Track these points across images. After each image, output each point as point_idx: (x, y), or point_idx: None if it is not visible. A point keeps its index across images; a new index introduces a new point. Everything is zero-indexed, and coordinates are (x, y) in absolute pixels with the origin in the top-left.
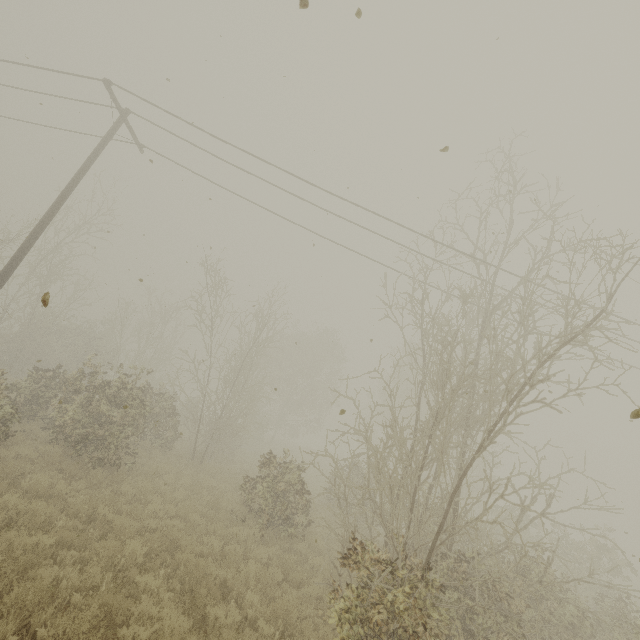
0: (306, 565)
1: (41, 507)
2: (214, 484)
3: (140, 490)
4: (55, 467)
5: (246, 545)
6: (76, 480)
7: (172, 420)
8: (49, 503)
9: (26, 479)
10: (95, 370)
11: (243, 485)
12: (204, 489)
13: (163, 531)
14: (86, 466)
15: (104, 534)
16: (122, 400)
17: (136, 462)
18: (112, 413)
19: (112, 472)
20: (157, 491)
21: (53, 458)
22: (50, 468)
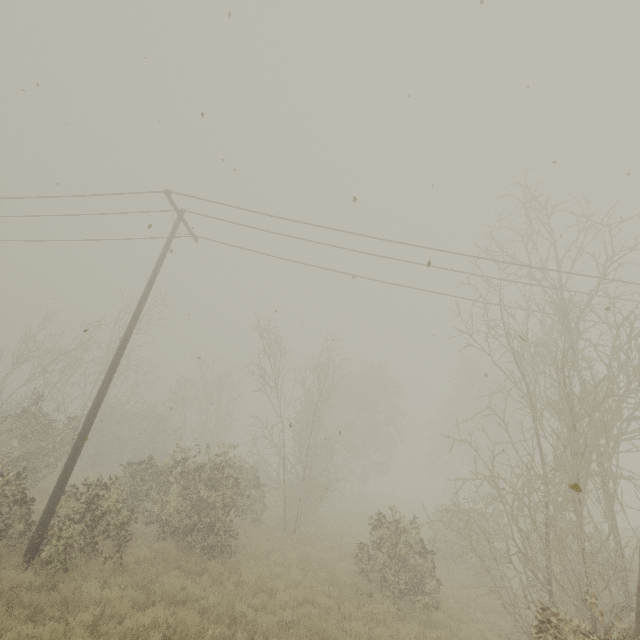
0: (456, 639)
1: (189, 617)
2: (319, 555)
3: (257, 577)
4: (174, 565)
5: (386, 625)
6: (196, 576)
7: (258, 491)
8: (195, 611)
9: (156, 585)
10: (186, 455)
11: (358, 553)
12: (314, 563)
13: (306, 624)
14: (198, 558)
15: (248, 636)
16: (217, 481)
17: (238, 544)
18: (214, 497)
19: (222, 560)
20: (271, 574)
21: (170, 556)
22: (170, 567)
